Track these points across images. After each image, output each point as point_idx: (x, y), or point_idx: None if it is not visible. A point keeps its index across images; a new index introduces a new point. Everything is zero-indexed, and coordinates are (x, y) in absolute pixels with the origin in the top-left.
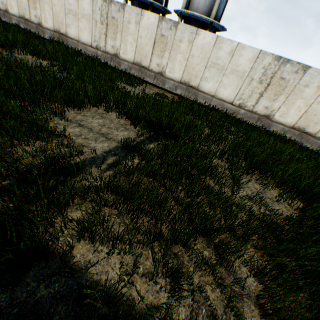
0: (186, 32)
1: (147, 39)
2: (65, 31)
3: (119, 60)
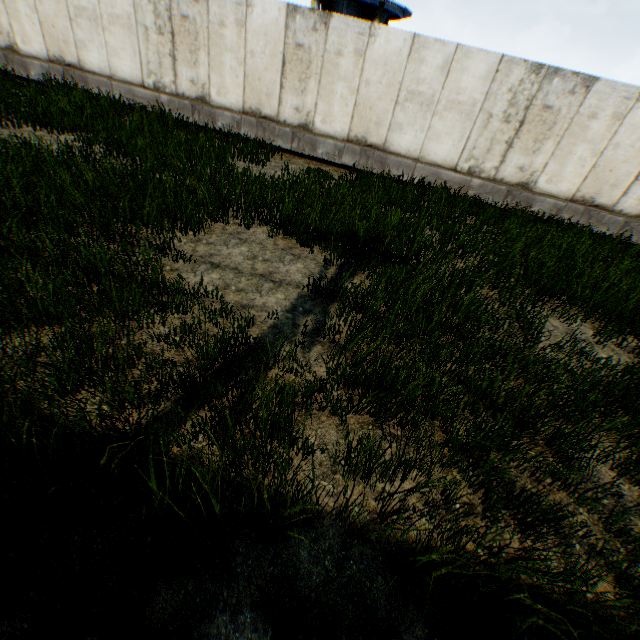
0: (348, 34)
1: (266, 58)
2: (76, 59)
3: (211, 109)
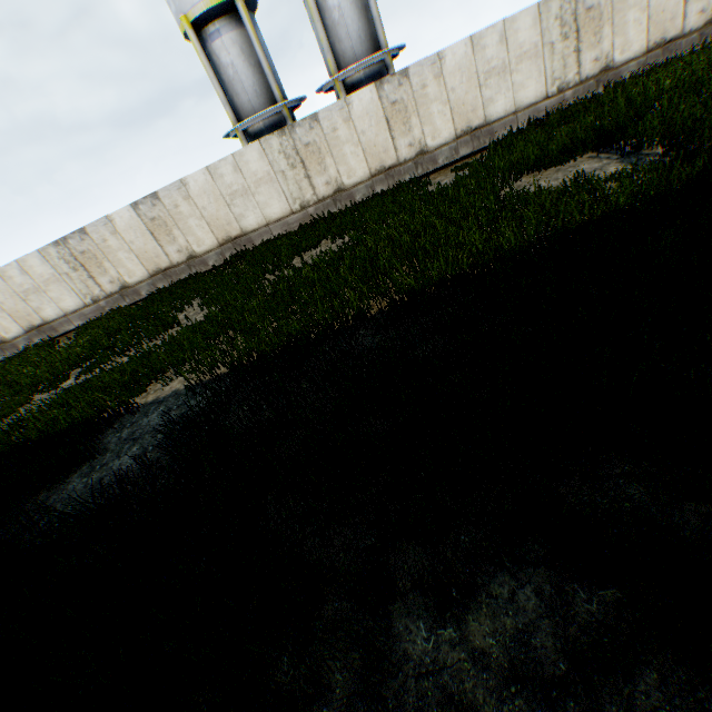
0: (424, 71)
1: (373, 128)
2: (238, 230)
3: (348, 191)
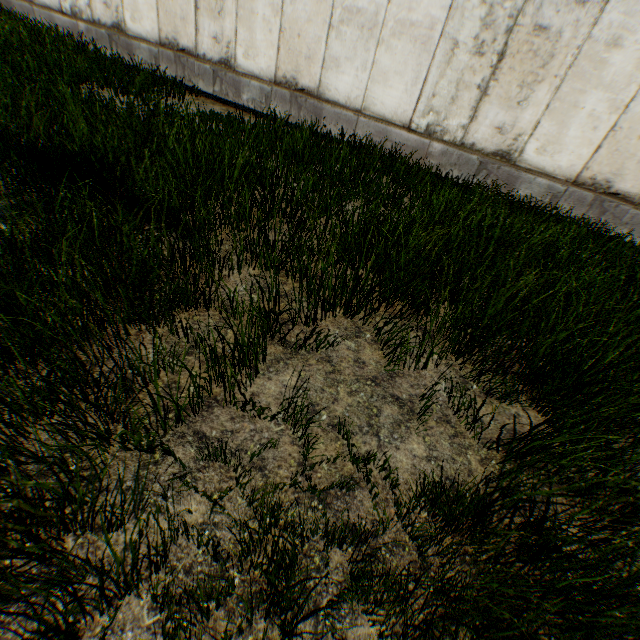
0: None
1: None
2: None
3: (128, 39)
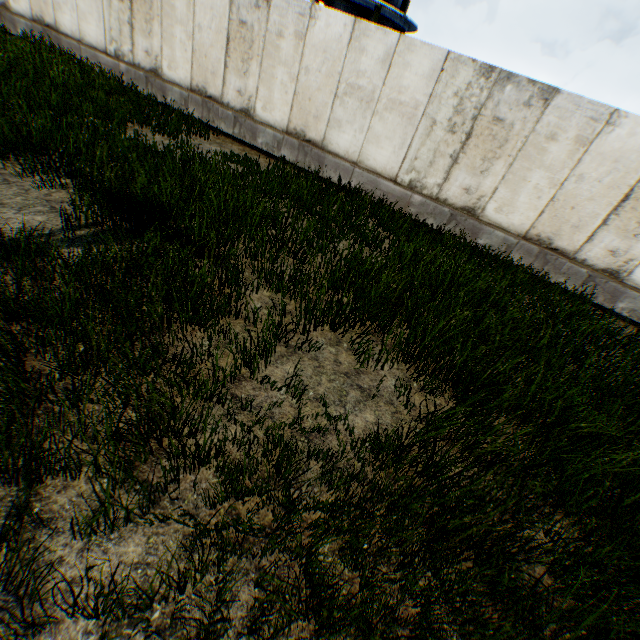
0: (289, 14)
1: (212, 33)
2: (54, 20)
3: (163, 82)
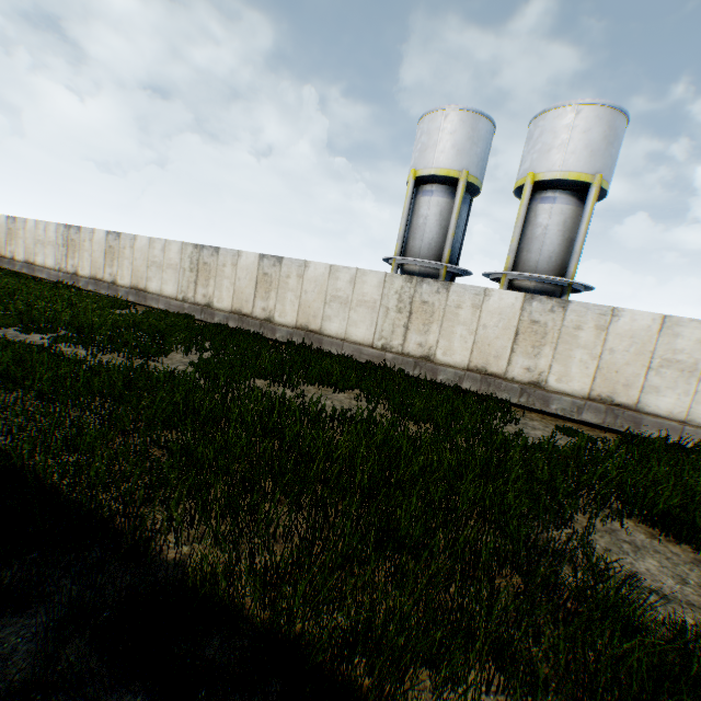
0: (587, 314)
1: (498, 329)
2: (318, 326)
3: (435, 365)
